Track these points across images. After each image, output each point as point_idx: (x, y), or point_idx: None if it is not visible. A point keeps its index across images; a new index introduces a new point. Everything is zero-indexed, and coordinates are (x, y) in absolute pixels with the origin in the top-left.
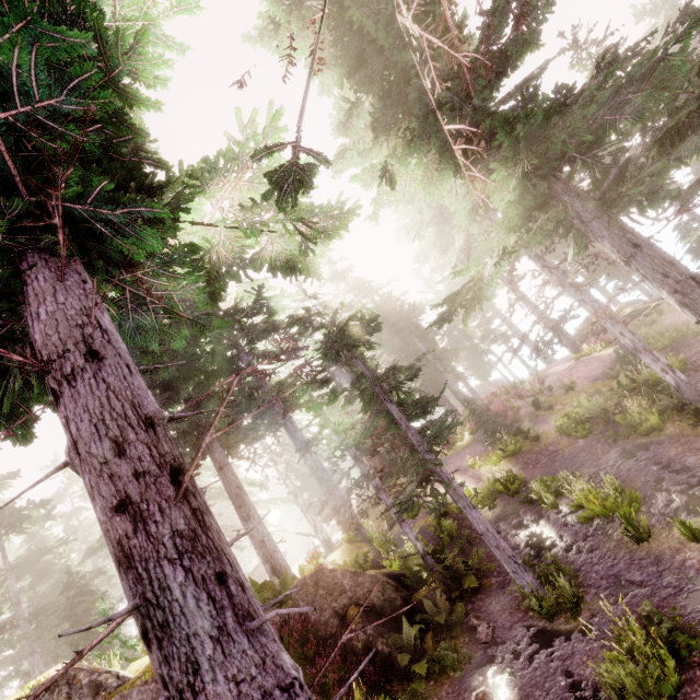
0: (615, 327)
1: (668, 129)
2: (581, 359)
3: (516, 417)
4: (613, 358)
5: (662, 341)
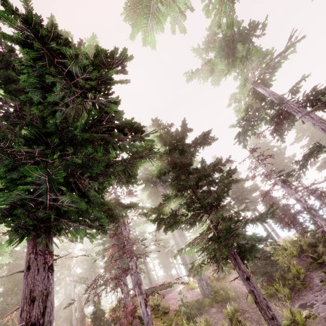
0: (139, 296)
1: (63, 183)
2: (189, 286)
3: (128, 324)
4: (197, 295)
5: (218, 296)
